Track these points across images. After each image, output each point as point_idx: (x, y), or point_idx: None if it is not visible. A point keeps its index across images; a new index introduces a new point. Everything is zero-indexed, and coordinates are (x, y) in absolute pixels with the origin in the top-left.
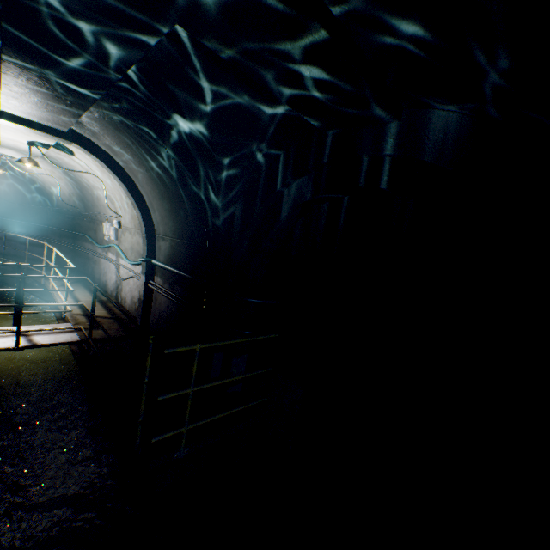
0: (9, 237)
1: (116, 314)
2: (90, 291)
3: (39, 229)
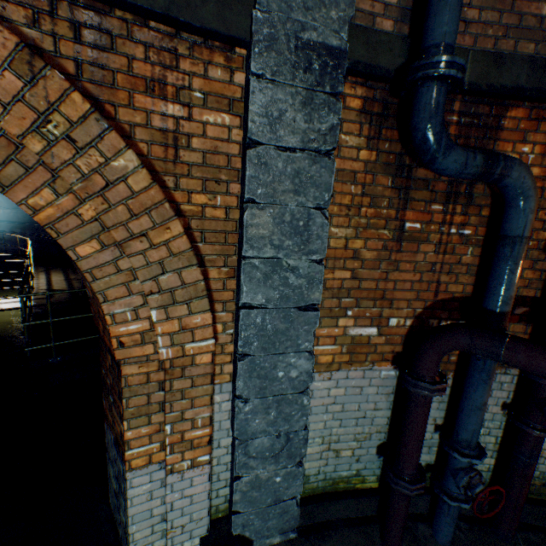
0: (12, 237)
1: (74, 287)
2: (65, 273)
3: (31, 227)
